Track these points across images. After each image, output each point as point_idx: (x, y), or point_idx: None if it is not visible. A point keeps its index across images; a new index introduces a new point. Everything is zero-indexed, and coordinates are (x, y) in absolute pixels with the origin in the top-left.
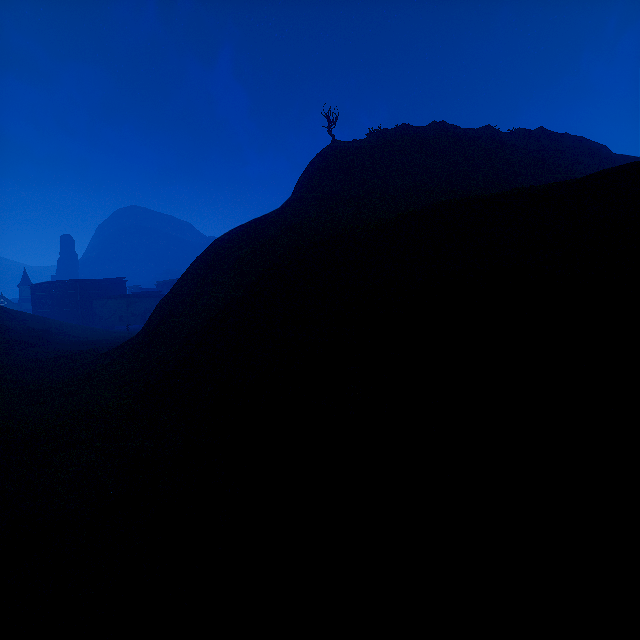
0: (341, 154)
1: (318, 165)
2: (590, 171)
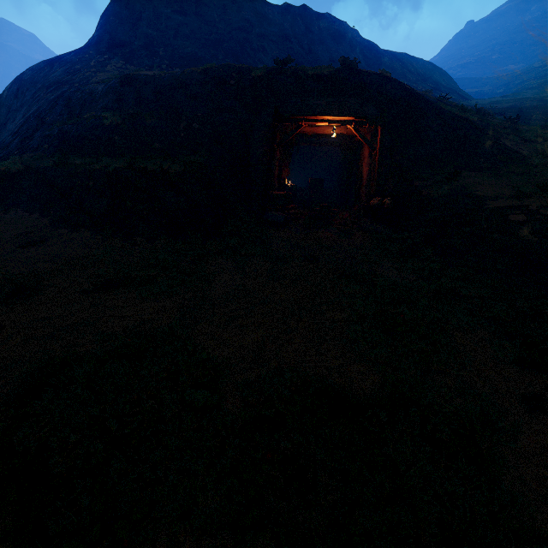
0: (131, 1)
1: (112, 8)
2: (324, 53)
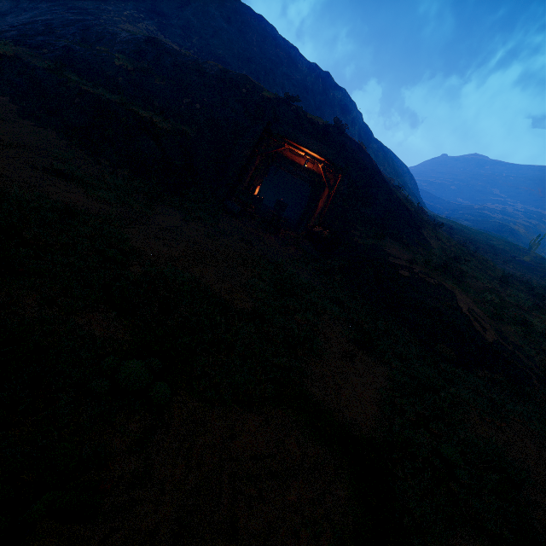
0: None
1: None
2: (330, 116)
